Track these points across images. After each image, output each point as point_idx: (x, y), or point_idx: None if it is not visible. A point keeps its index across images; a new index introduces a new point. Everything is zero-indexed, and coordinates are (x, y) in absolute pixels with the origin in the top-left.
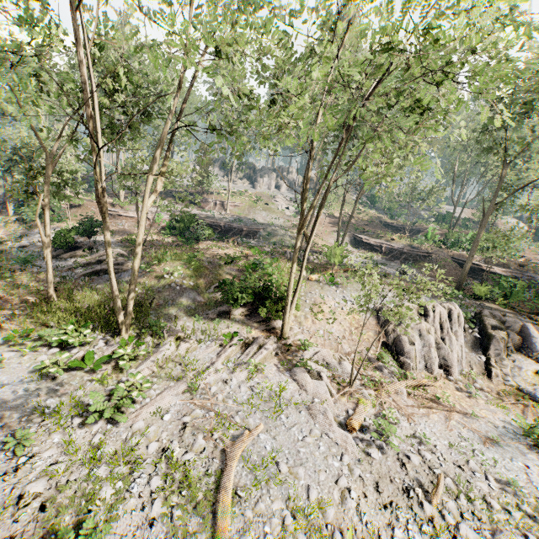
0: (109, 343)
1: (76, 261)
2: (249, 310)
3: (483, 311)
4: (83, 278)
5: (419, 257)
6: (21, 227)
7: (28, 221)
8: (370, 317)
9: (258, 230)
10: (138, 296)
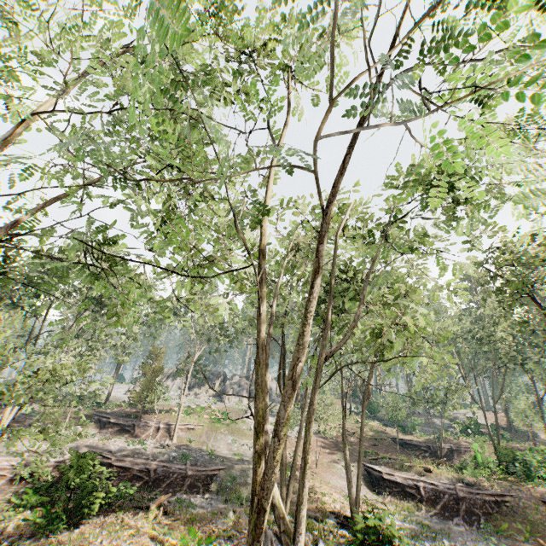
0: None
1: None
2: None
3: None
4: None
5: (490, 505)
6: None
7: None
8: None
9: (213, 472)
10: None
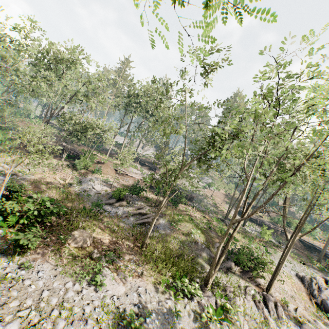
0: (203, 293)
1: (128, 211)
2: (241, 268)
3: None
4: (137, 226)
5: (279, 231)
6: (74, 173)
7: (78, 169)
8: (298, 282)
9: (194, 197)
10: (179, 247)
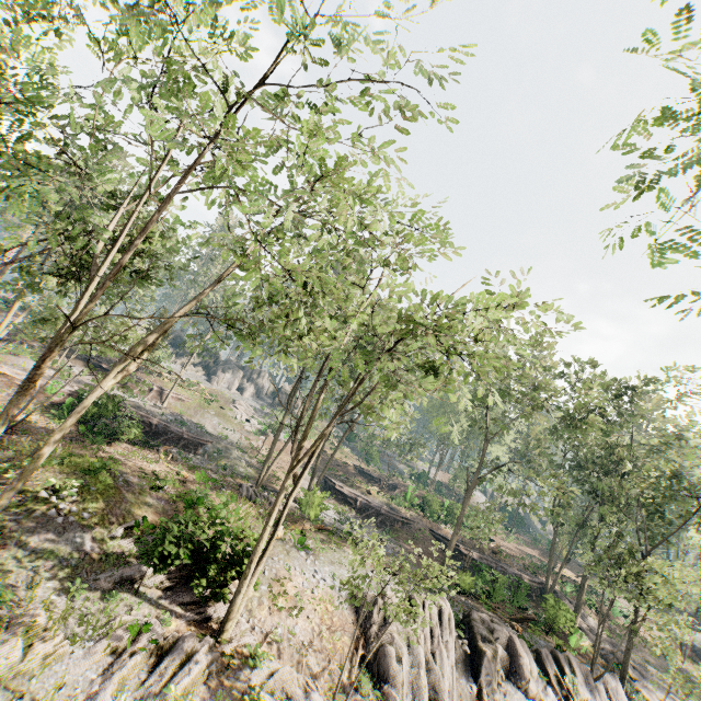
0: None
1: None
2: (175, 579)
3: (472, 612)
4: None
5: (397, 522)
6: None
7: None
8: (347, 610)
9: (205, 442)
10: None
